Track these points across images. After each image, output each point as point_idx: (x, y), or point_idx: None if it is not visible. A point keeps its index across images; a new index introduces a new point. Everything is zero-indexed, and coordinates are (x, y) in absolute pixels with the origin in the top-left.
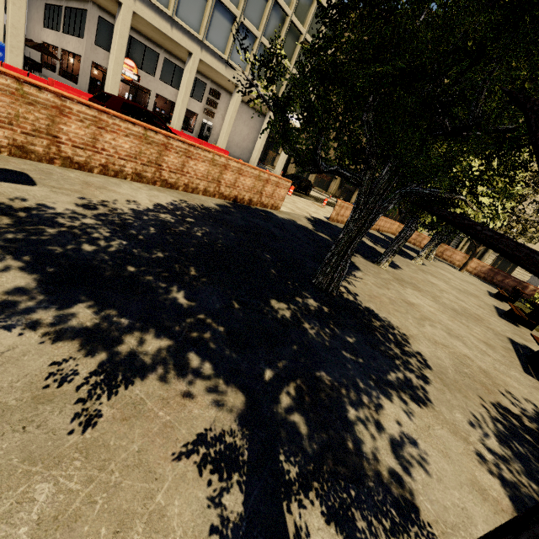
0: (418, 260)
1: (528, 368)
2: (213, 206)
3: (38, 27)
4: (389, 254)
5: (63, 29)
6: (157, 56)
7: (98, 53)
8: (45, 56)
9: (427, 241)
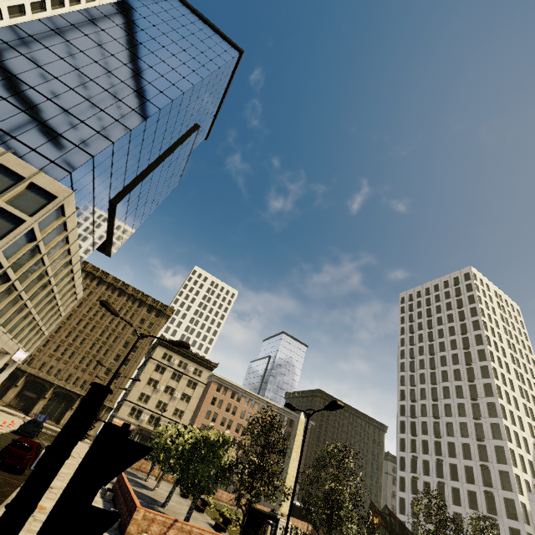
0: (156, 490)
1: (216, 530)
2: None
3: None
4: (169, 501)
5: None
6: None
7: None
8: None
9: None
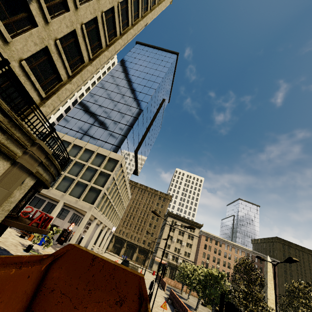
0: (188, 300)
1: None
2: None
3: None
4: (198, 307)
5: (43, 209)
6: (80, 217)
7: (66, 224)
8: None
9: (170, 281)
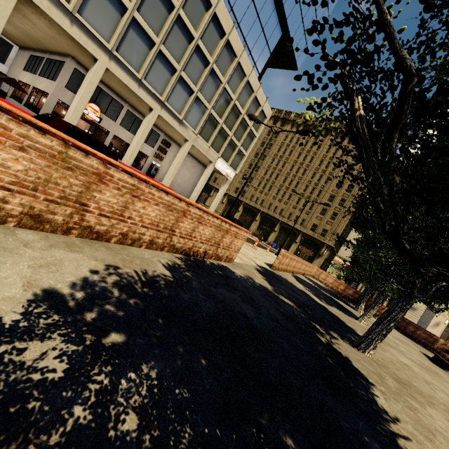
0: (364, 321)
1: None
2: (161, 272)
3: (18, 69)
4: (377, 339)
5: (40, 73)
6: (121, 107)
7: (67, 94)
8: (20, 92)
9: (343, 286)
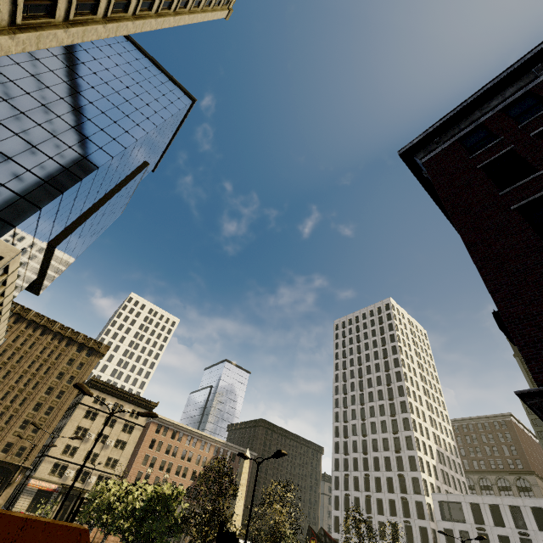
0: None
1: None
2: None
3: None
4: None
5: None
6: None
7: None
8: None
9: None
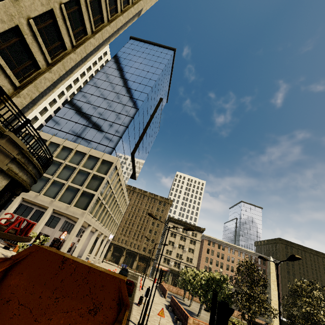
0: (190, 306)
1: None
2: None
3: None
4: (200, 313)
5: (30, 217)
6: (73, 225)
7: (58, 233)
8: None
9: (172, 287)
